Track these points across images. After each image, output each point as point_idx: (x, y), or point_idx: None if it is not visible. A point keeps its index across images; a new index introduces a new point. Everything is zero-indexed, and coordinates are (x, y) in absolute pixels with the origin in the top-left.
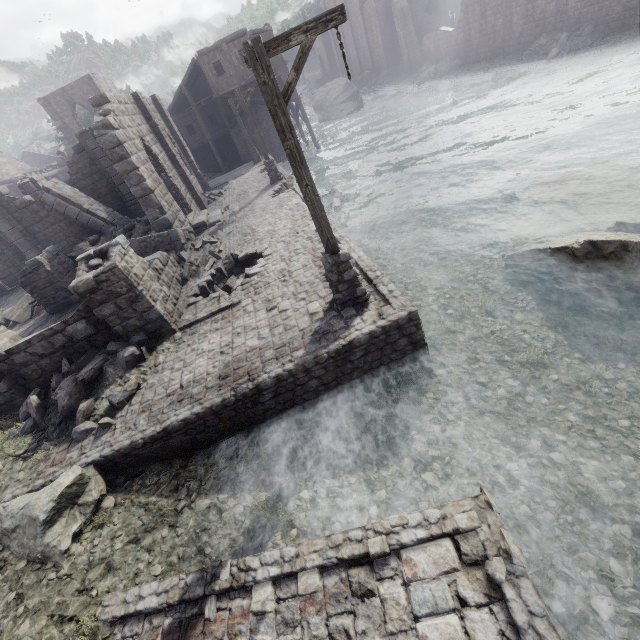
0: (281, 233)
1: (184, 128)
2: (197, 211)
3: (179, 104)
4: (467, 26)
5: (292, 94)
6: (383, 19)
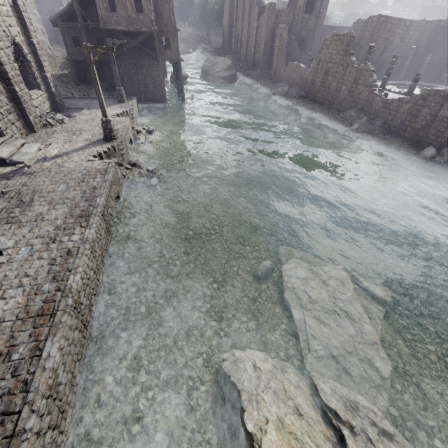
0: (43, 229)
1: (70, 37)
2: (18, 134)
3: (73, 13)
4: (316, 73)
5: (175, 57)
6: (269, 33)
